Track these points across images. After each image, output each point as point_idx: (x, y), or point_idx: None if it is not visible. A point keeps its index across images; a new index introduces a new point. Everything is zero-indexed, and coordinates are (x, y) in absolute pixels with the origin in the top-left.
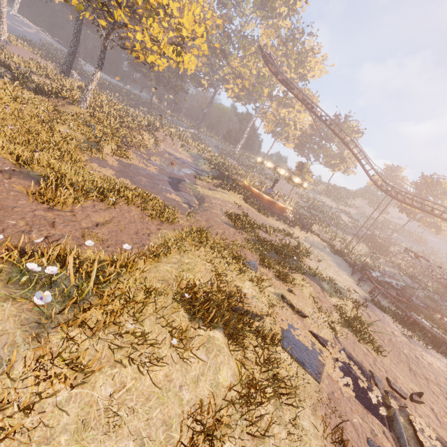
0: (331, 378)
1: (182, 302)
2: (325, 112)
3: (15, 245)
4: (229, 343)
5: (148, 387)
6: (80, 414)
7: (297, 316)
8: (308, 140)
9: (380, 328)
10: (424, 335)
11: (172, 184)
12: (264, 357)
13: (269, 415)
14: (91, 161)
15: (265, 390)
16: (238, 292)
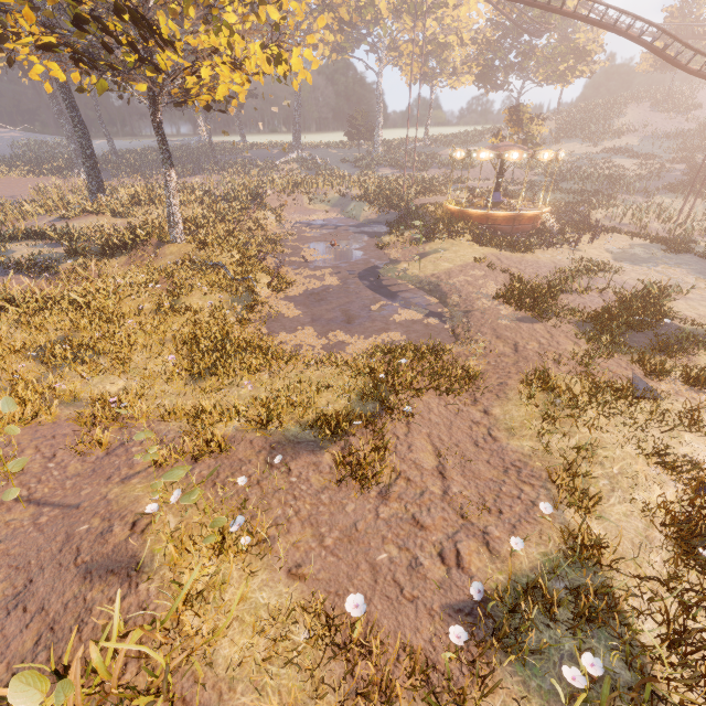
0: None
1: (698, 563)
2: None
3: (442, 606)
4: None
5: None
6: None
7: None
8: (498, 53)
9: None
10: None
11: (377, 289)
12: None
13: None
14: (274, 331)
15: None
16: (694, 466)
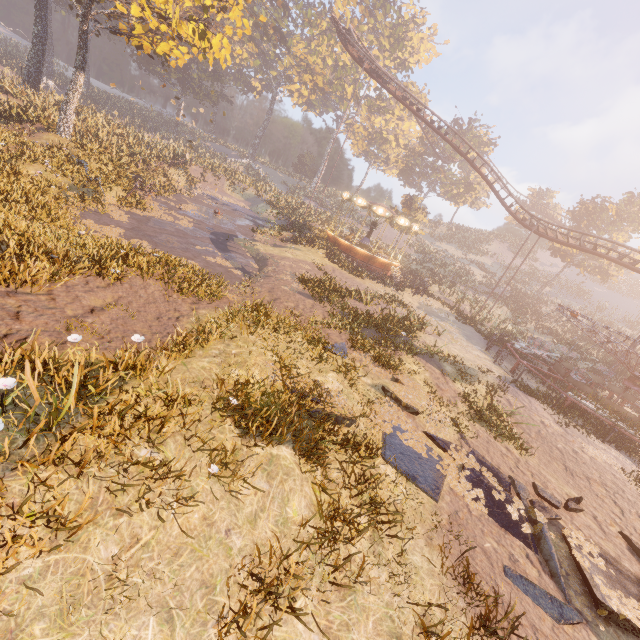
0: (454, 493)
1: (228, 410)
2: (438, 116)
3: None
4: (303, 461)
5: (177, 538)
6: (65, 589)
7: (405, 413)
8: (417, 161)
9: (525, 418)
10: (586, 421)
11: (217, 243)
12: (355, 475)
13: (364, 554)
14: (85, 217)
15: (358, 520)
16: (317, 389)
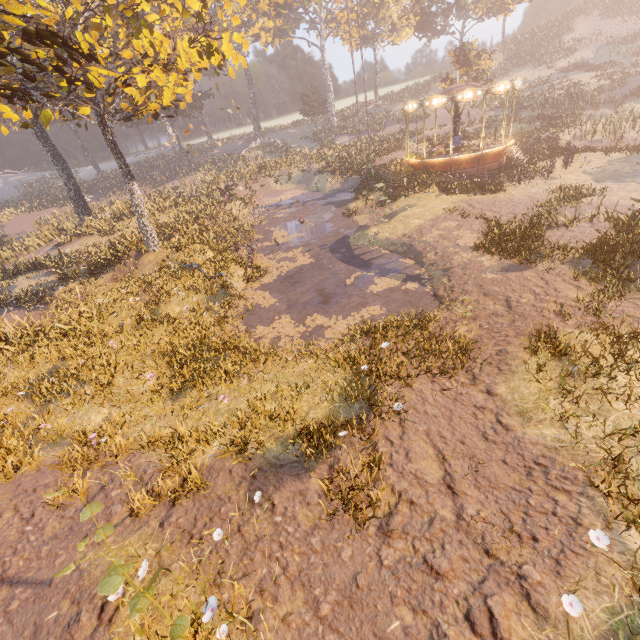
0: None
1: None
2: None
3: None
4: None
5: None
6: None
7: None
8: None
9: None
10: None
11: (350, 261)
12: None
13: None
14: (251, 326)
15: None
16: None
